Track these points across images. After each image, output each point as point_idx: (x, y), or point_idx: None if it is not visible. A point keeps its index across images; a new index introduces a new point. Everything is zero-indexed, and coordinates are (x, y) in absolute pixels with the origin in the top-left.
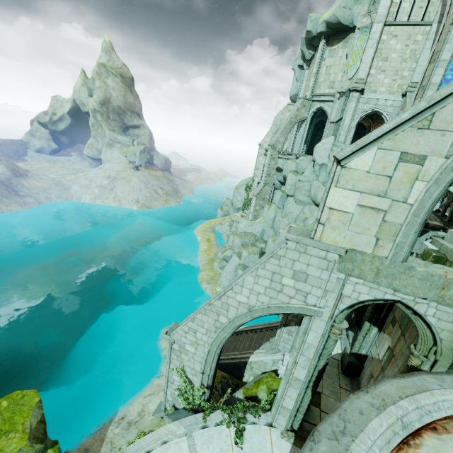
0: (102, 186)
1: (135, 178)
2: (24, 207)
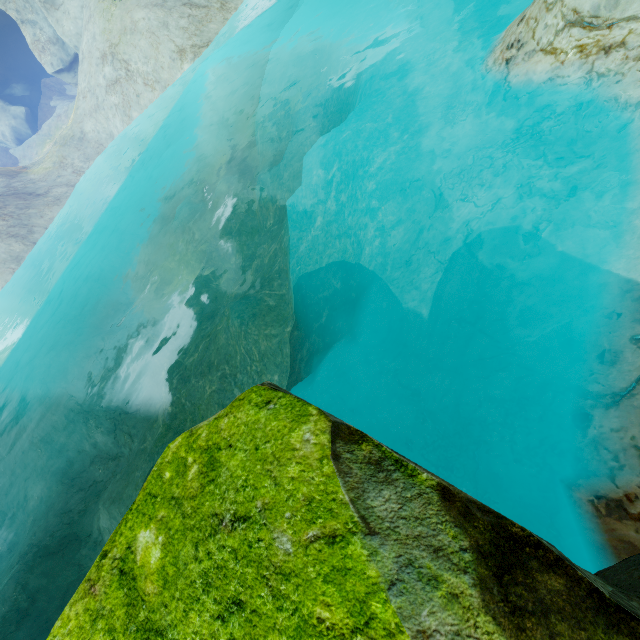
0: (112, 83)
1: (135, 11)
2: (62, 204)
